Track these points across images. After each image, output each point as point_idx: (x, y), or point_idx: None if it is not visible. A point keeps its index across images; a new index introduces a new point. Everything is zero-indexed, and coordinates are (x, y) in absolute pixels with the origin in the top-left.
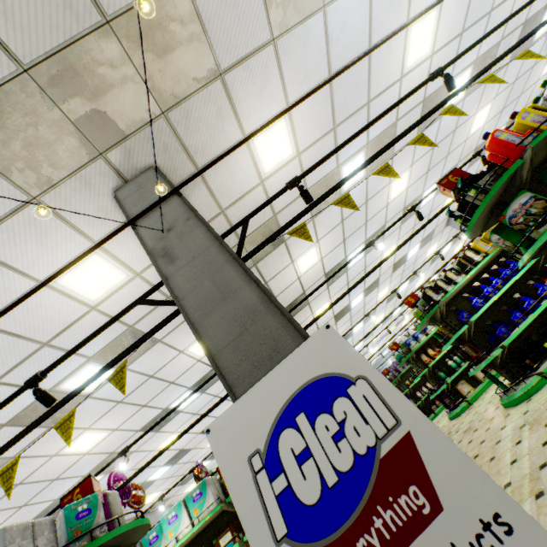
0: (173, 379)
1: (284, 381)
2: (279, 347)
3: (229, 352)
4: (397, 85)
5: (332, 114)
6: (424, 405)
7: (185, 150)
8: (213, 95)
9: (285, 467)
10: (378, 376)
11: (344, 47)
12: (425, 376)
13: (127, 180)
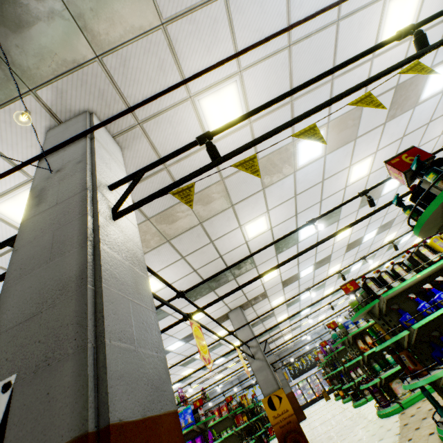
0: None
1: None
2: (54, 355)
3: (4, 341)
4: (367, 64)
5: (290, 85)
6: (356, 387)
7: (124, 100)
8: (154, 45)
9: None
10: None
11: (307, 13)
12: (358, 363)
13: (61, 121)
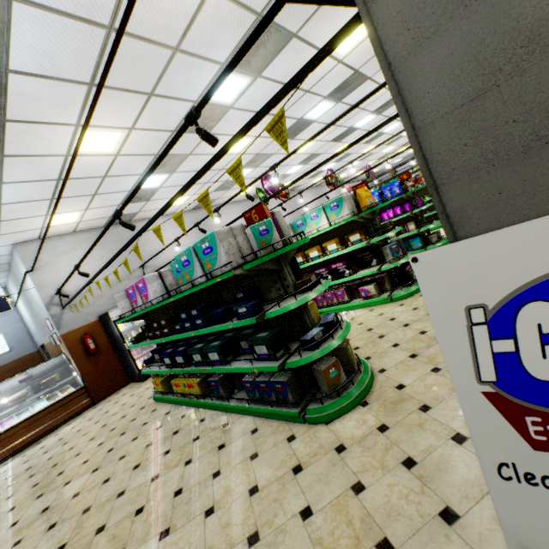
0: (309, 88)
1: None
2: None
3: (446, 128)
4: None
5: None
6: None
7: None
8: None
9: (518, 337)
10: None
11: None
12: None
13: None
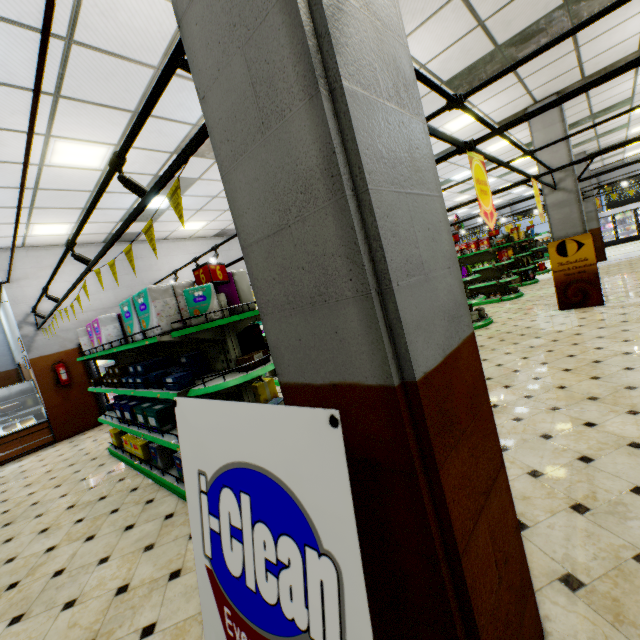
0: None
1: (242, 435)
2: (328, 293)
3: (260, 256)
4: None
5: None
6: None
7: None
8: None
9: (221, 519)
10: (358, 597)
11: None
12: None
13: None
